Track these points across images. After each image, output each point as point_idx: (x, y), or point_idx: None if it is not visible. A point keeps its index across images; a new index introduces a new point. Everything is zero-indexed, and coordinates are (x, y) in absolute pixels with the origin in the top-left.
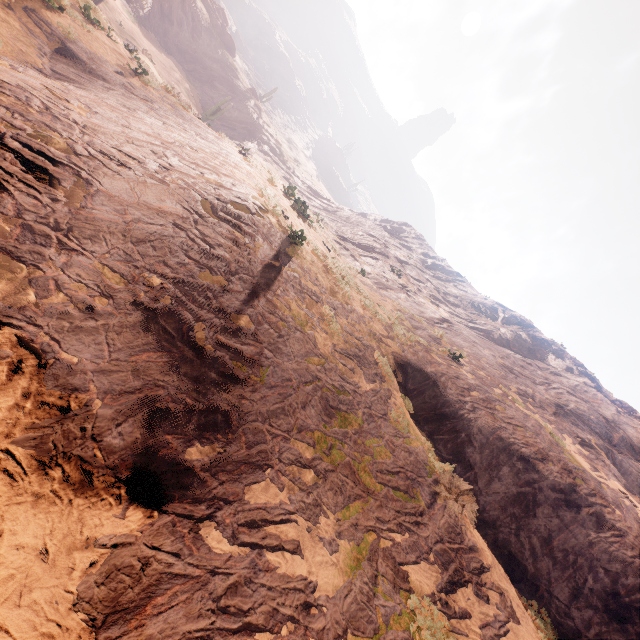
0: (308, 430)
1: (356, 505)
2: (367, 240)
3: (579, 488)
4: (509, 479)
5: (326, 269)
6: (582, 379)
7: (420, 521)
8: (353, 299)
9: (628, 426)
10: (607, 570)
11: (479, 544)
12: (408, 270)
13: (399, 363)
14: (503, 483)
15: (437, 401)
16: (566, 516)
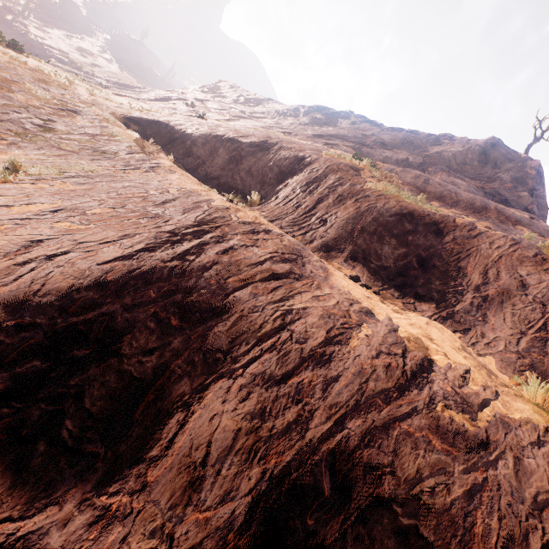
0: (6, 129)
1: (52, 153)
2: (164, 94)
3: (270, 141)
4: (224, 154)
5: (34, 71)
6: (362, 125)
7: (113, 159)
8: (76, 90)
9: (384, 134)
10: (278, 165)
11: (164, 163)
12: (210, 105)
13: (129, 118)
14: (221, 157)
15: (170, 134)
16: (259, 155)
